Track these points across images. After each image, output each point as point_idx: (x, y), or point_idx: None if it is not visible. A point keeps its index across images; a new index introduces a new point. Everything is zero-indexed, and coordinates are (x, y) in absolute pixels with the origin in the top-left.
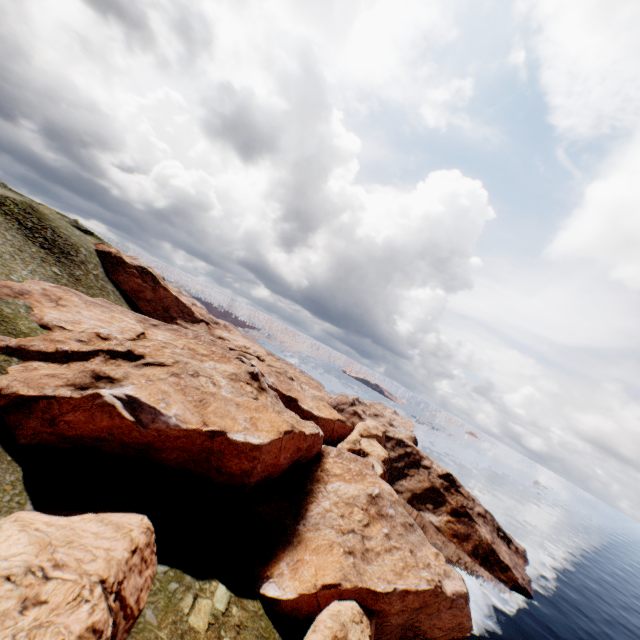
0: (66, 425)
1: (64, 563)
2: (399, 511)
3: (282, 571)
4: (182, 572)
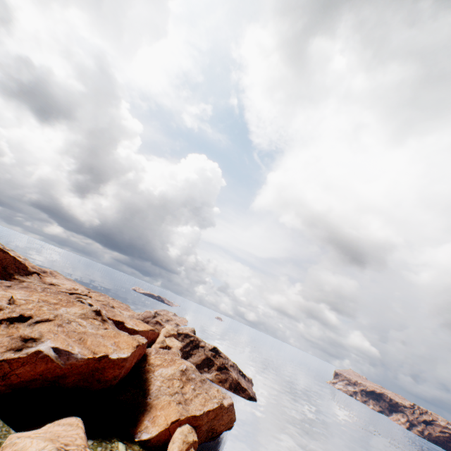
0: (16, 376)
1: (68, 443)
2: (197, 374)
3: (147, 425)
4: (100, 441)
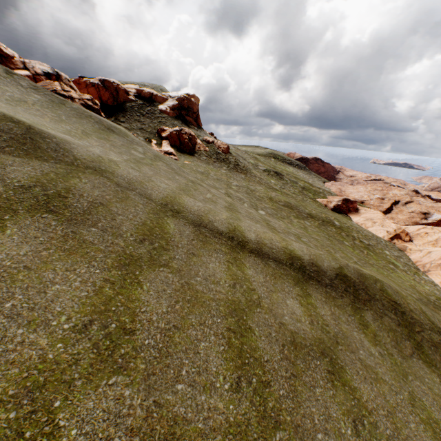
0: None
1: None
2: None
3: None
4: None
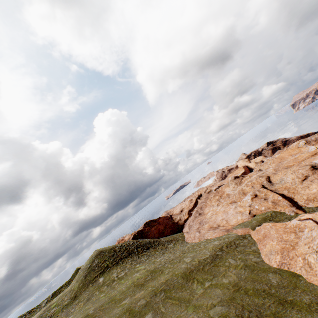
0: None
1: None
2: (310, 138)
3: None
4: None
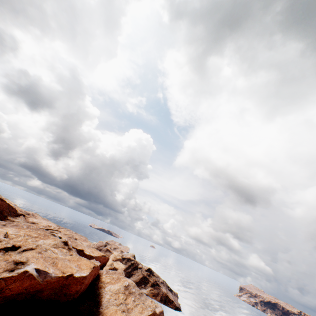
0: (9, 290)
1: None
2: (136, 289)
3: None
4: None
